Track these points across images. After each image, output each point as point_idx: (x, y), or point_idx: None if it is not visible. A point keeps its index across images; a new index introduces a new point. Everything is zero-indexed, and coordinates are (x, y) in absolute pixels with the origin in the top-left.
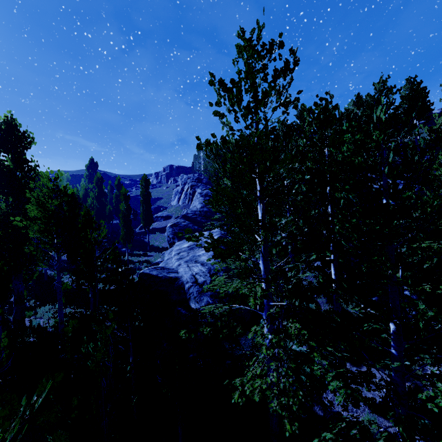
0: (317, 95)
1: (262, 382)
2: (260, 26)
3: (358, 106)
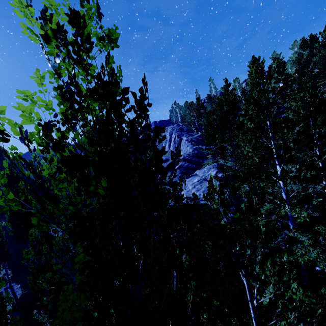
0: (298, 83)
1: (309, 257)
2: (262, 61)
3: (304, 48)
